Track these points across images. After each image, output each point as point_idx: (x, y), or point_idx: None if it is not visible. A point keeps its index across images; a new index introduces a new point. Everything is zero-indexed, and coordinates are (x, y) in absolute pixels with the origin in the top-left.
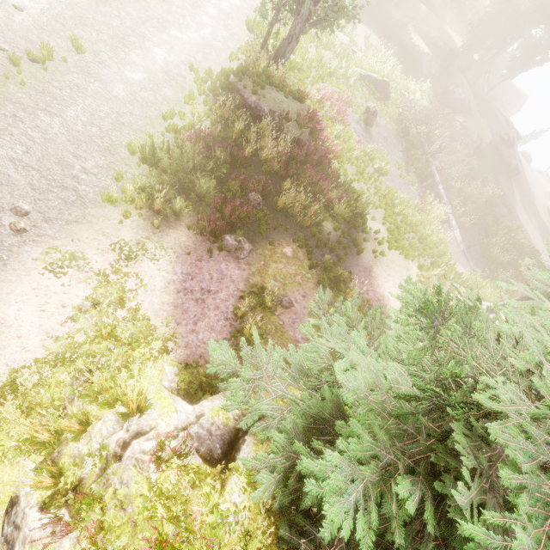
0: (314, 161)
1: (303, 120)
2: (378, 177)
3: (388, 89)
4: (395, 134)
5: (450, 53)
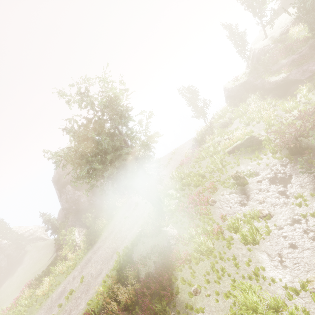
0: (148, 295)
1: (138, 264)
2: (249, 251)
3: (255, 138)
4: (287, 161)
5: (314, 46)
